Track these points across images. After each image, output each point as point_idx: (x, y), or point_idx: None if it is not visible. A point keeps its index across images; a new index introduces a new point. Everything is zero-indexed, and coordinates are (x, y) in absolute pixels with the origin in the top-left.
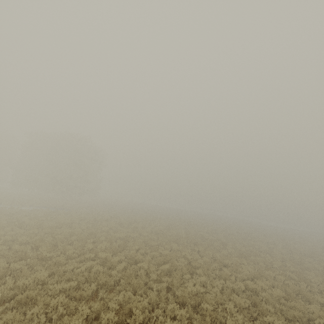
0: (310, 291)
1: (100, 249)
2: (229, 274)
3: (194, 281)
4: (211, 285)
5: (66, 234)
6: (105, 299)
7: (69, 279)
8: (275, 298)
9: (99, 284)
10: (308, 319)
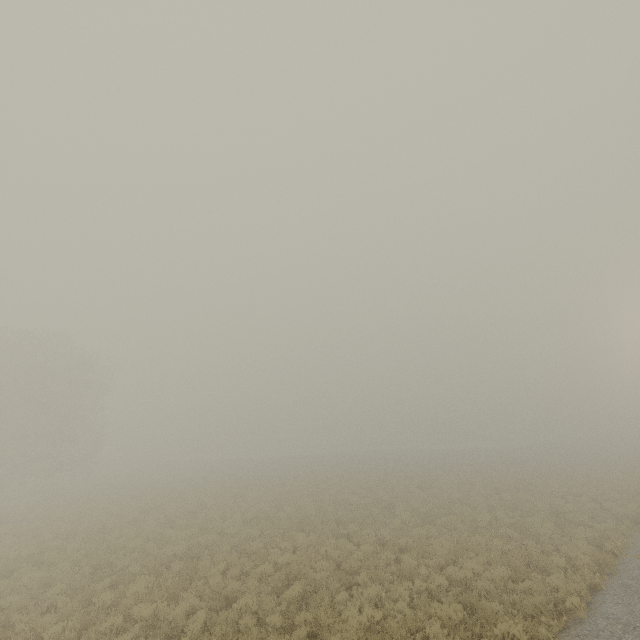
0: (542, 552)
1: (135, 597)
2: (415, 564)
3: (357, 602)
4: (390, 599)
5: (30, 587)
6: None
7: None
8: (499, 585)
9: None
10: (553, 603)
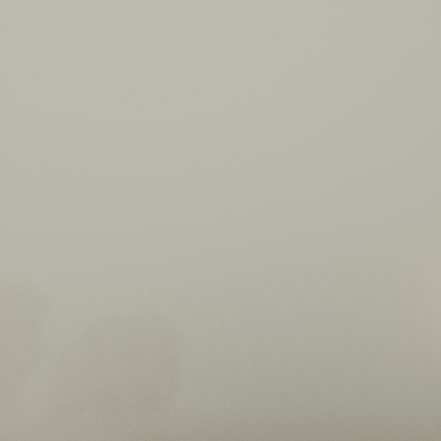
0: None
1: None
2: None
3: None
4: None
5: None
6: None
7: None
8: None
9: None
10: None
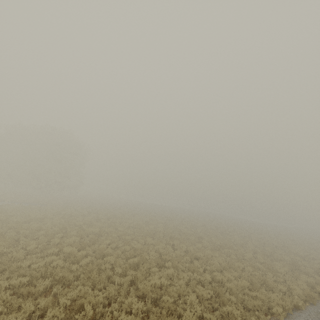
0: (275, 281)
1: (68, 243)
2: (199, 266)
3: (160, 274)
4: (177, 278)
5: (33, 229)
6: (58, 295)
7: (23, 275)
8: (239, 289)
9: (56, 280)
10: (268, 307)
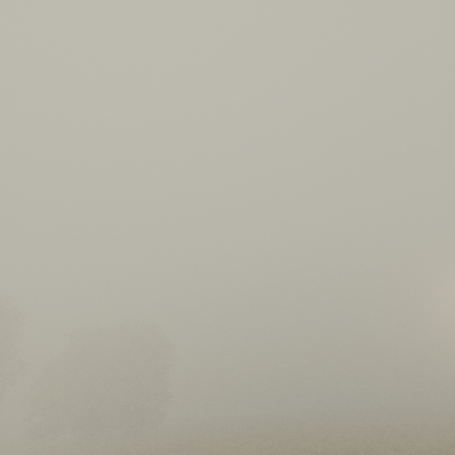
0: None
1: None
2: None
3: None
4: None
5: None
6: None
7: None
8: None
9: None
10: None
